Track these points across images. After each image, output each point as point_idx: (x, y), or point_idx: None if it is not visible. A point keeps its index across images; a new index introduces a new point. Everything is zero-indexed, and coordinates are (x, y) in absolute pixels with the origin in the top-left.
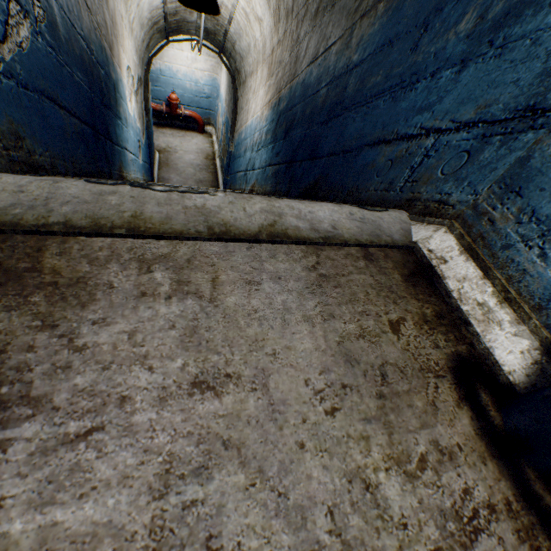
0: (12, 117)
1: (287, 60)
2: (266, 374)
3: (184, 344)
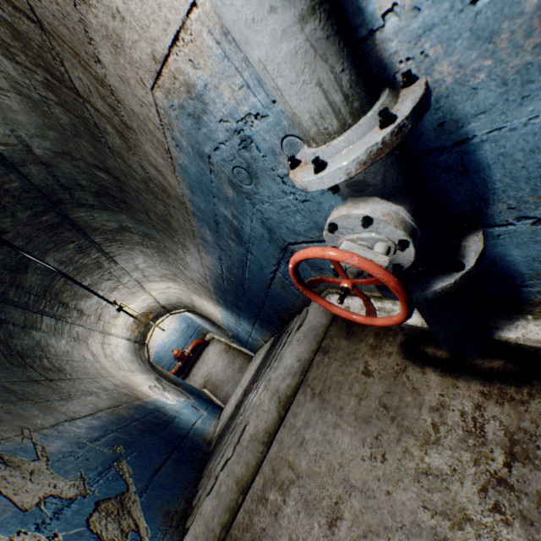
0: (158, 508)
1: (198, 286)
2: (346, 479)
3: (310, 514)
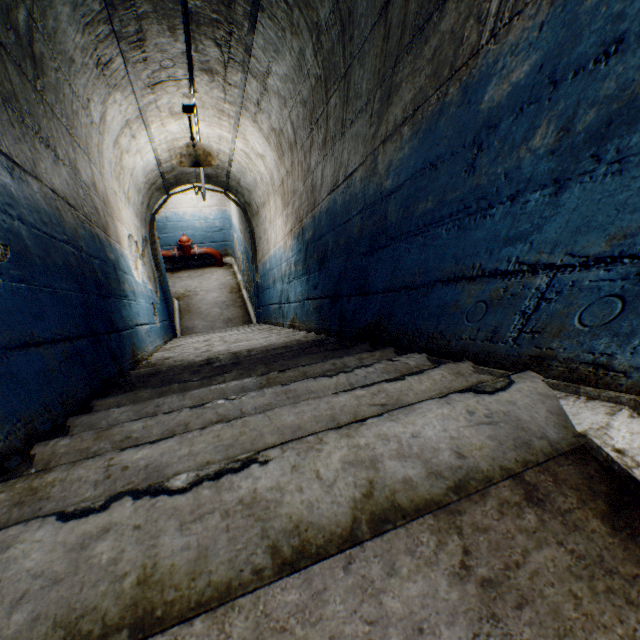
0: None
1: (302, 189)
2: None
3: None
